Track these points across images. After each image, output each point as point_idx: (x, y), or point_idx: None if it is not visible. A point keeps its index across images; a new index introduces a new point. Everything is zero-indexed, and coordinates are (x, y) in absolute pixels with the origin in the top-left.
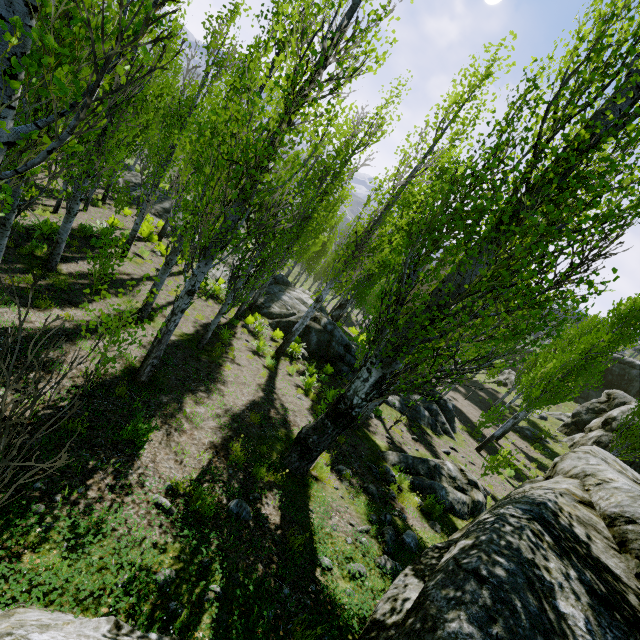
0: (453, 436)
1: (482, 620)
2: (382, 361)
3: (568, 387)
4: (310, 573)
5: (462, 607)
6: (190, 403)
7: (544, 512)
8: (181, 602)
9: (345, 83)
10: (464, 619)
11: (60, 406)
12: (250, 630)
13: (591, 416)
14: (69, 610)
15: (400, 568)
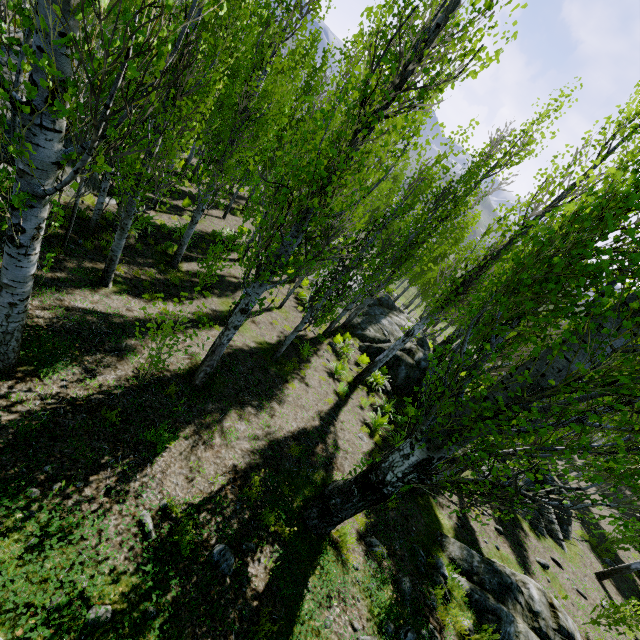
0: (562, 543)
1: None
2: (430, 440)
3: None
4: None
5: None
6: (233, 417)
7: None
8: None
9: (434, 93)
10: None
11: (113, 393)
12: None
13: None
14: None
15: None
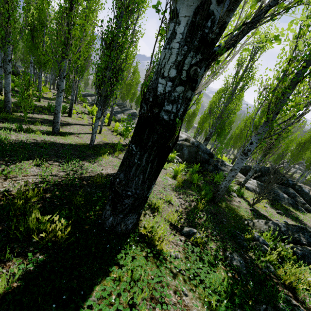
0: None
1: None
2: None
3: None
4: None
5: None
6: (28, 164)
7: None
8: None
9: None
10: None
11: None
12: None
13: None
14: None
15: None
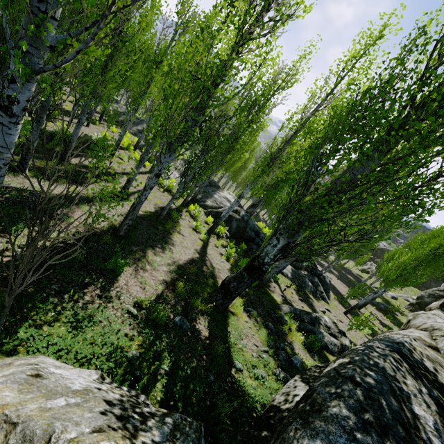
0: (328, 302)
1: (356, 409)
2: (288, 233)
3: (418, 274)
4: (228, 370)
5: (341, 399)
6: (151, 254)
7: (402, 348)
8: (142, 372)
9: (280, 26)
10: (343, 407)
11: (68, 243)
12: (187, 397)
13: (431, 299)
14: (71, 363)
15: (289, 378)
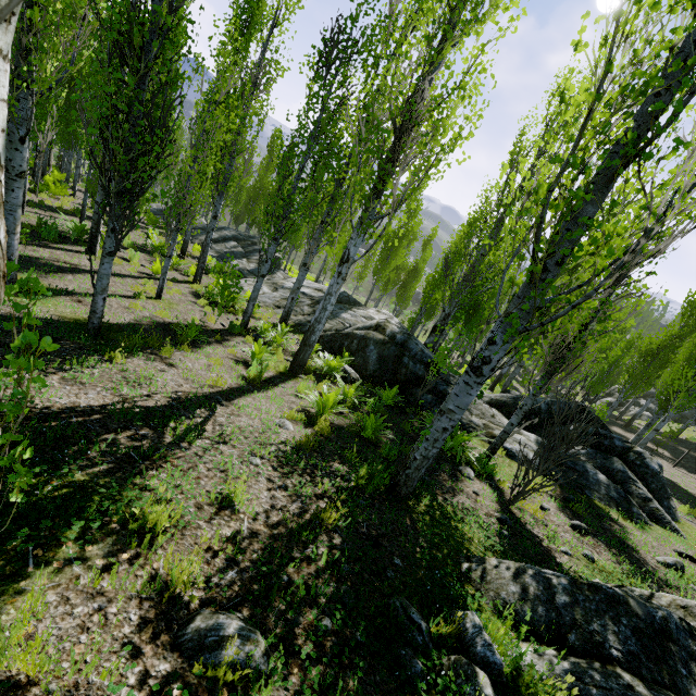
0: (675, 527)
1: None
2: None
3: None
4: None
5: None
6: None
7: None
8: None
9: None
10: None
11: None
12: None
13: None
14: None
15: None
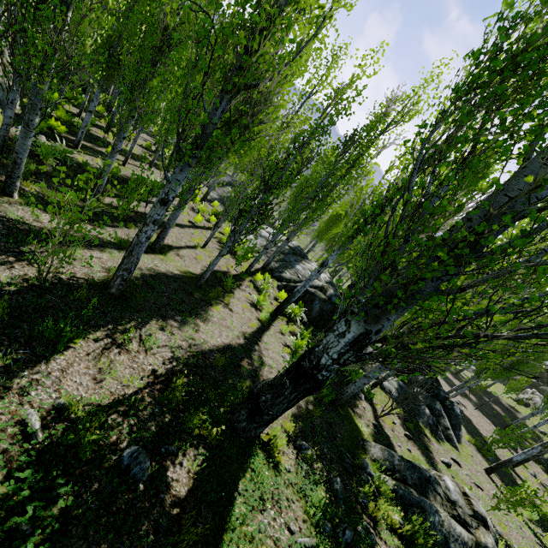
0: (457, 446)
1: None
2: (367, 312)
3: None
4: None
5: None
6: (154, 327)
7: None
8: None
9: None
10: None
11: (4, 289)
12: None
13: None
14: None
15: None
